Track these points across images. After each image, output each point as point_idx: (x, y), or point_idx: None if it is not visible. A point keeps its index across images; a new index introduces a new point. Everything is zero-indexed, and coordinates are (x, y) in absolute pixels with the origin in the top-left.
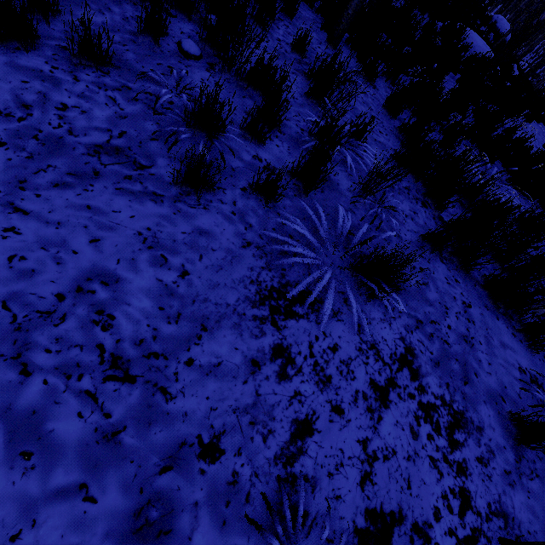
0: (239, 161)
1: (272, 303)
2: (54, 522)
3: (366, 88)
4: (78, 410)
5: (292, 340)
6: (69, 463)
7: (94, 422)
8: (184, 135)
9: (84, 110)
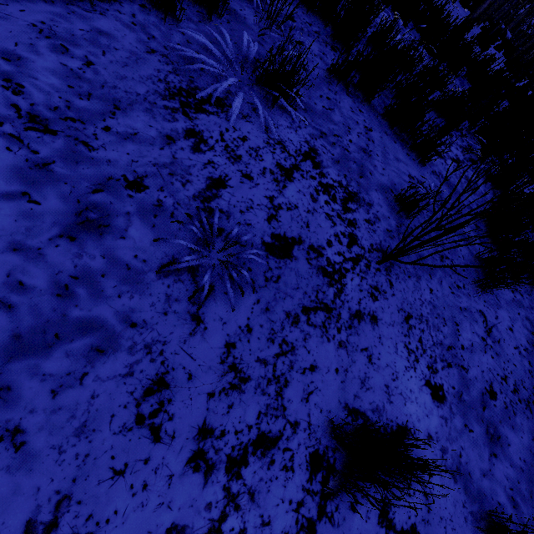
0: None
1: (182, 99)
2: (6, 212)
3: None
4: (6, 146)
5: (204, 128)
6: (8, 179)
7: (23, 155)
8: None
9: None
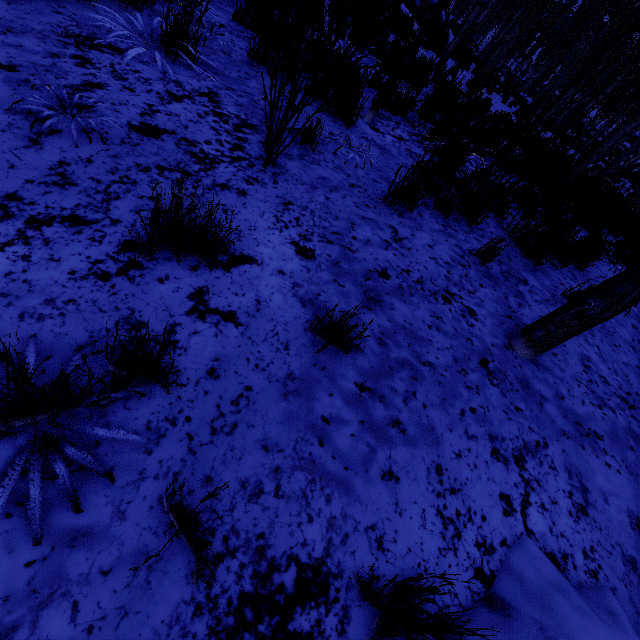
0: None
1: (78, 40)
2: None
3: None
4: None
5: (95, 58)
6: None
7: None
8: None
9: None
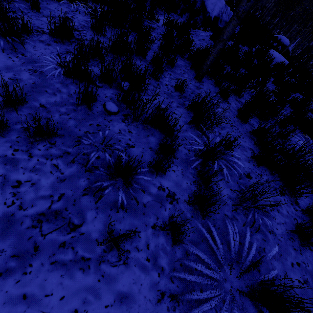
0: (148, 195)
1: None
2: None
3: (223, 105)
4: None
5: None
6: None
7: None
8: (107, 191)
9: (34, 182)
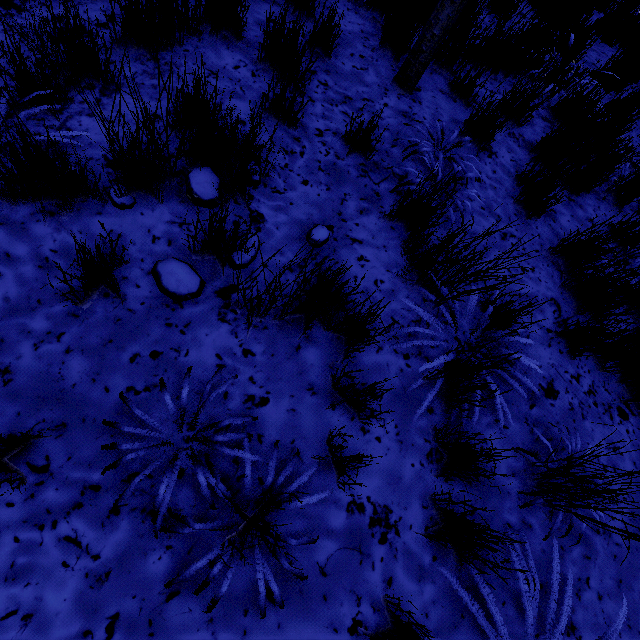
0: (328, 539)
1: None
2: None
3: (479, 166)
4: None
5: None
6: None
7: None
8: (225, 586)
9: (27, 610)
